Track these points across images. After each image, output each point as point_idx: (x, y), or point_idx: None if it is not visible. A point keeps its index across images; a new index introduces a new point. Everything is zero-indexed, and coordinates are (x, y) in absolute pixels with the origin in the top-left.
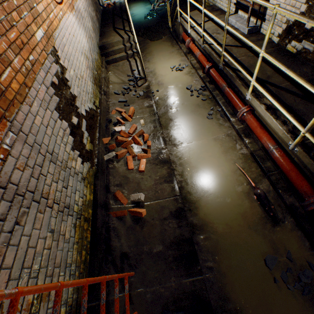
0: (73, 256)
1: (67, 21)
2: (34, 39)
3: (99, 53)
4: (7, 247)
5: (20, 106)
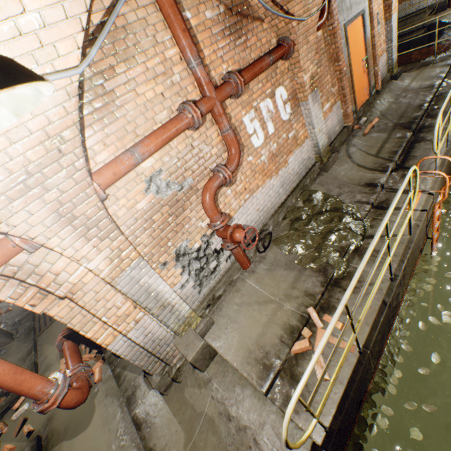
0: None
1: None
2: None
3: None
4: None
5: None
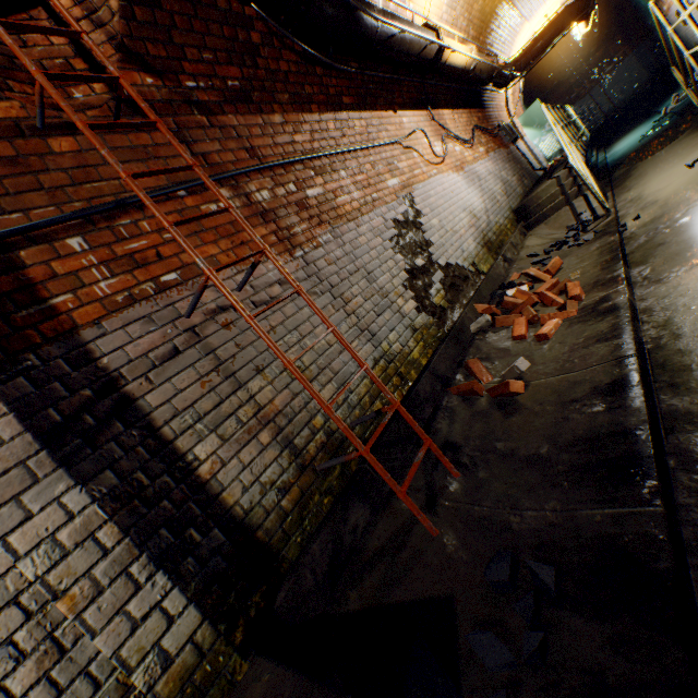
0: (359, 389)
1: (444, 180)
2: (383, 185)
3: (512, 219)
4: (290, 302)
5: (347, 223)
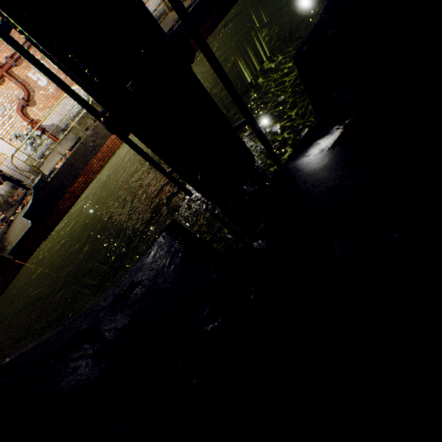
0: None
1: None
2: None
3: (13, 188)
4: None
5: None
